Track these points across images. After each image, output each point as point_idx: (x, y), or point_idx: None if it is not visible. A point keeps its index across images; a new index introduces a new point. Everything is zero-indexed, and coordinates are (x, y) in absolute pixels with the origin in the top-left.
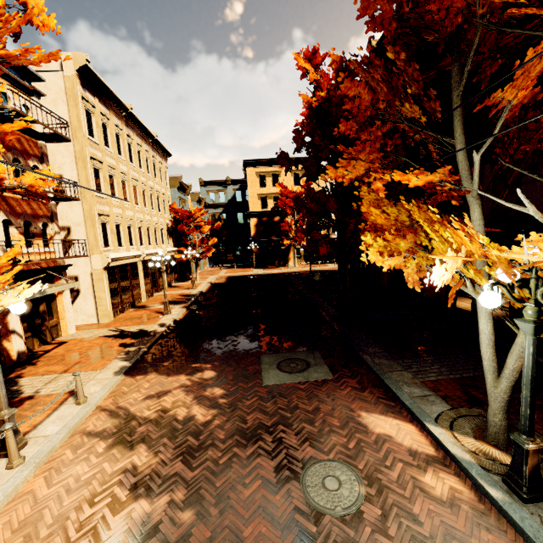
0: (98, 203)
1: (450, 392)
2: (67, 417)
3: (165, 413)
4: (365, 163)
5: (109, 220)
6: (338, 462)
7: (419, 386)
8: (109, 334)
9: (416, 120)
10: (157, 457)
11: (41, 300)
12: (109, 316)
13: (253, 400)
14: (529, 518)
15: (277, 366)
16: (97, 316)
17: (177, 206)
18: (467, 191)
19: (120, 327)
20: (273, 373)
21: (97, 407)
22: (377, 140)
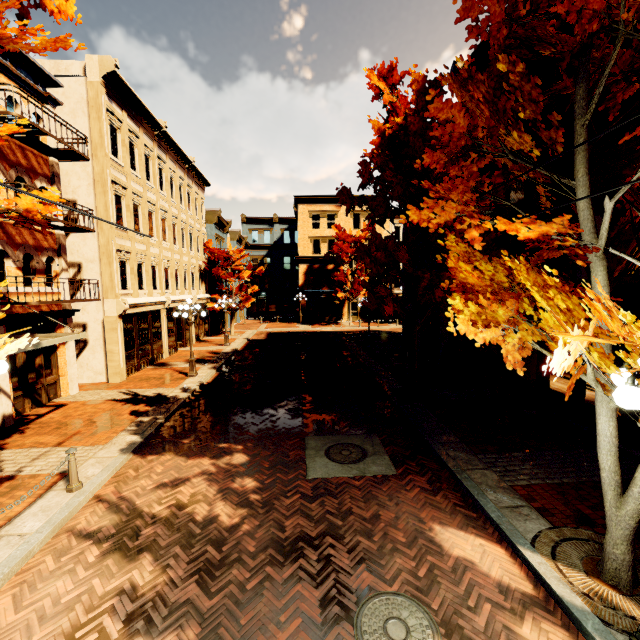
0: (118, 236)
1: (547, 503)
2: (53, 509)
3: (180, 510)
4: (457, 205)
5: (130, 257)
6: (405, 598)
7: (508, 492)
8: (118, 398)
9: (525, 153)
10: (165, 574)
11: (39, 352)
12: (121, 374)
13: (294, 499)
14: None
15: (326, 453)
16: (106, 373)
17: (213, 245)
18: (595, 248)
19: (134, 389)
20: (320, 462)
21: (94, 496)
22: (471, 177)
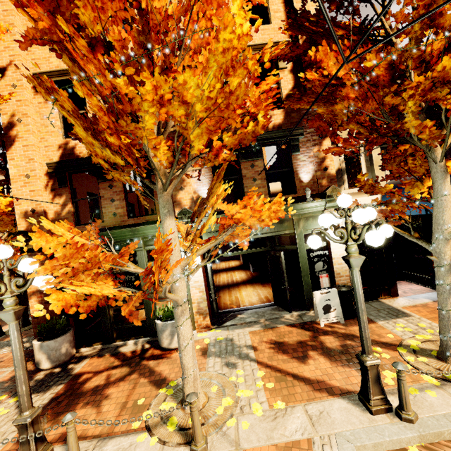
0: None
1: None
2: None
3: None
4: None
5: None
6: None
7: None
8: None
9: None
10: None
11: None
12: None
13: None
14: None
15: None
16: None
17: None
18: None
19: None
20: None
21: None
22: None
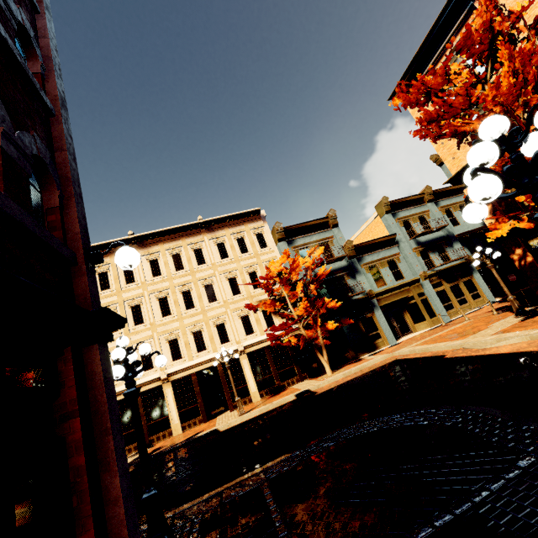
0: None
1: None
2: None
3: None
4: None
5: None
6: None
7: None
8: None
9: None
10: None
11: None
12: None
13: None
14: None
15: None
16: None
17: (286, 264)
18: None
19: None
20: None
21: None
22: None
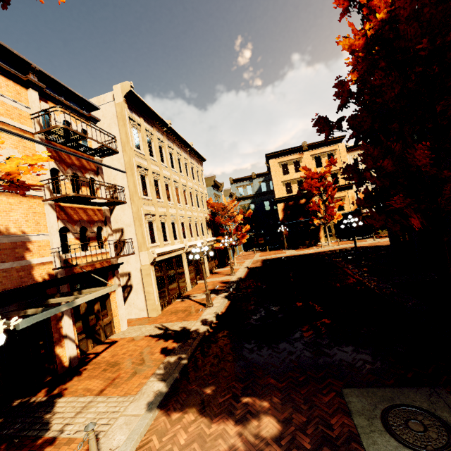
0: (145, 204)
1: None
2: None
3: None
4: None
5: (155, 218)
6: None
7: None
8: (153, 333)
9: None
10: None
11: (96, 300)
12: (156, 309)
13: None
14: None
15: (385, 426)
16: (146, 309)
17: (213, 201)
18: None
19: (165, 323)
20: (385, 447)
21: None
22: None
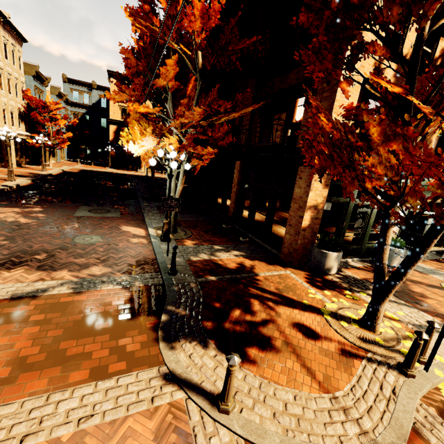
0: None
1: None
2: None
3: None
4: (127, 95)
5: None
6: (97, 235)
7: (160, 220)
8: None
9: None
10: None
11: None
12: None
13: (63, 219)
14: (158, 243)
15: (89, 211)
16: None
17: (32, 94)
18: (159, 119)
19: None
20: (84, 212)
21: None
22: (141, 85)
